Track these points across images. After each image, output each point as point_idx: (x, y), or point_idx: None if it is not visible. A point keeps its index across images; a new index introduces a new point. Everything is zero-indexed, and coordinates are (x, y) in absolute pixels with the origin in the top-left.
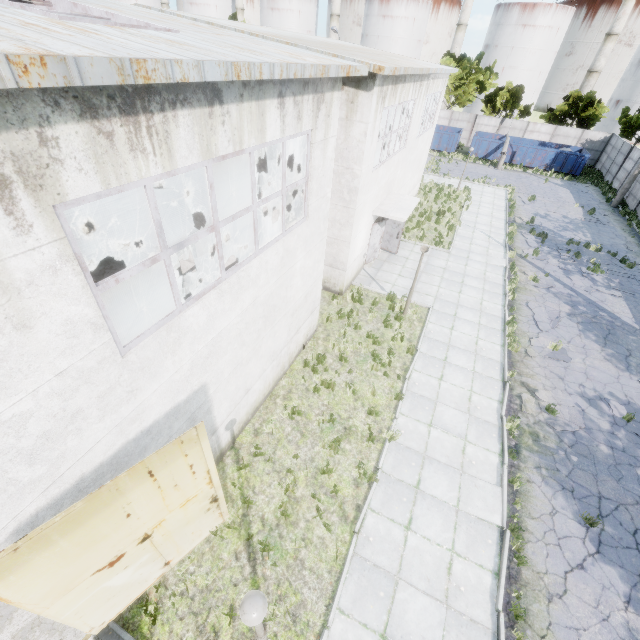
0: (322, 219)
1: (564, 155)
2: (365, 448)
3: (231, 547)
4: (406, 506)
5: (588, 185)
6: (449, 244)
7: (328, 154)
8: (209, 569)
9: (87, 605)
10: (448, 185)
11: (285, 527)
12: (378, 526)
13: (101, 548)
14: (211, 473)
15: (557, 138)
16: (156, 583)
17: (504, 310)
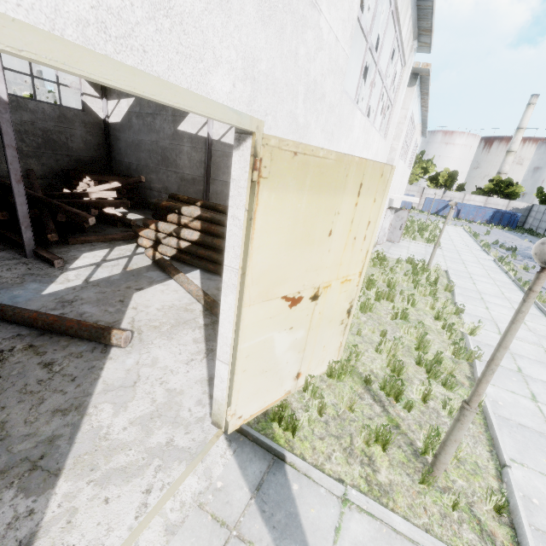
0: (386, 154)
1: (500, 213)
2: (446, 339)
3: (349, 388)
4: (519, 384)
5: (525, 234)
6: (439, 243)
7: (401, 100)
8: (334, 402)
9: (255, 354)
10: (417, 220)
11: (400, 381)
12: (501, 394)
13: (303, 259)
14: (366, 259)
15: (489, 205)
16: (279, 404)
17: (513, 279)
